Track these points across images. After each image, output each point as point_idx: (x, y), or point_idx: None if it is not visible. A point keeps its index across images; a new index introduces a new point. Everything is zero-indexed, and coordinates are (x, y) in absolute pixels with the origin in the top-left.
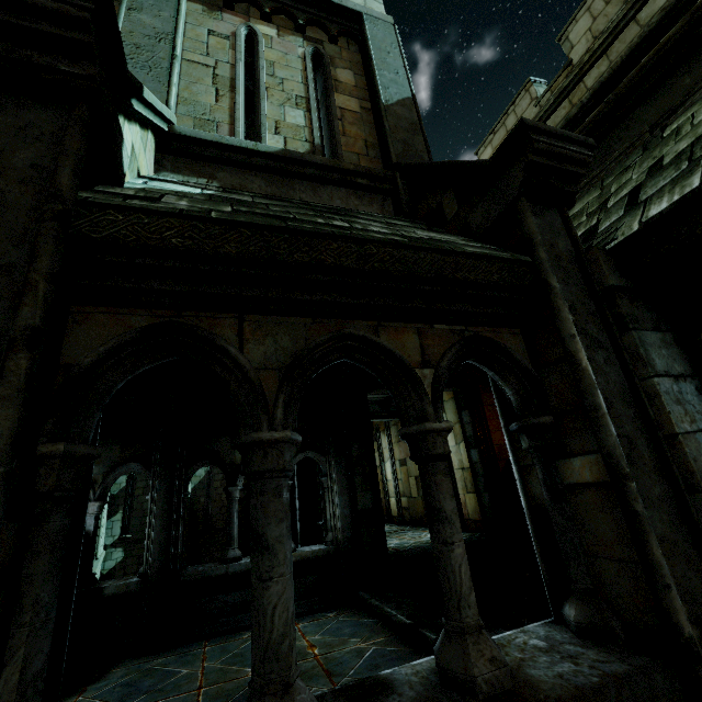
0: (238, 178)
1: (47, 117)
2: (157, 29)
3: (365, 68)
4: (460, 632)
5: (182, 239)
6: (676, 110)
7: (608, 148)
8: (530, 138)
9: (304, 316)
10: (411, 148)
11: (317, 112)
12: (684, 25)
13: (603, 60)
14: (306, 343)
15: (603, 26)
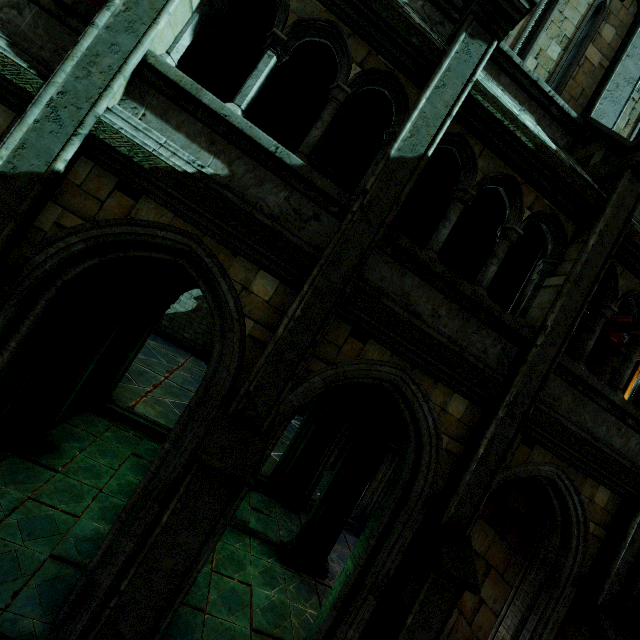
0: None
1: (637, 188)
2: (631, 74)
3: None
4: (616, 387)
5: (638, 241)
6: None
7: None
8: None
9: (639, 280)
10: None
11: None
12: None
13: None
14: (633, 288)
15: None
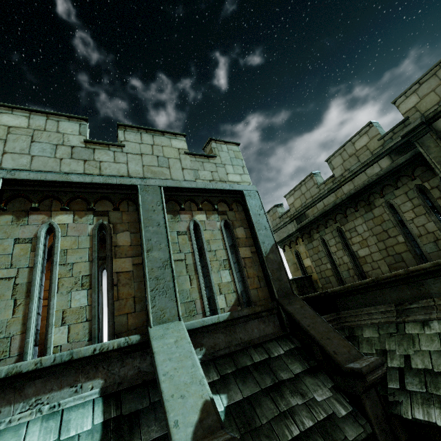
0: (212, 338)
1: None
2: (162, 259)
3: (249, 224)
4: None
5: None
6: (406, 309)
7: (375, 296)
8: (366, 379)
9: None
10: (282, 282)
11: (234, 267)
12: (406, 274)
13: (351, 183)
14: None
15: (349, 167)
